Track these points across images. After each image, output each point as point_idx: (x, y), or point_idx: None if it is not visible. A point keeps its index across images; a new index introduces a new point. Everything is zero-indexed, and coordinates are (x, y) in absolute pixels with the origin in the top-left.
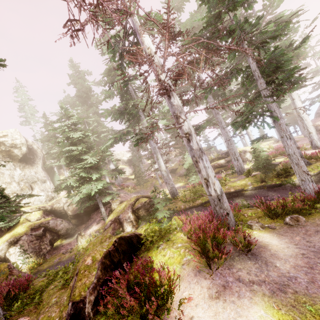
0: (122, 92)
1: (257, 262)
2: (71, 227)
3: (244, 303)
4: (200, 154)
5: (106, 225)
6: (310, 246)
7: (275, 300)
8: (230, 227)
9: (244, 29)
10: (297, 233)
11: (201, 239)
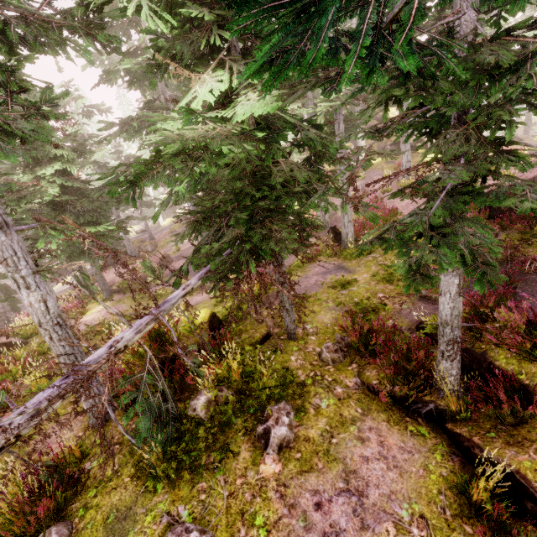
0: None
1: None
2: None
3: None
4: None
5: None
6: None
7: None
8: None
9: None
10: None
11: None
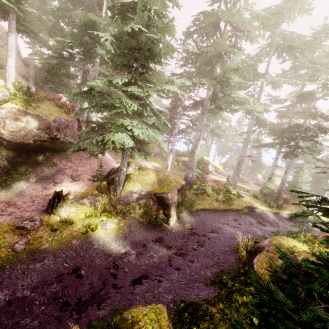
0: (211, 23)
1: None
2: (4, 165)
3: None
4: None
5: (128, 197)
6: None
7: None
8: None
9: None
10: None
11: None
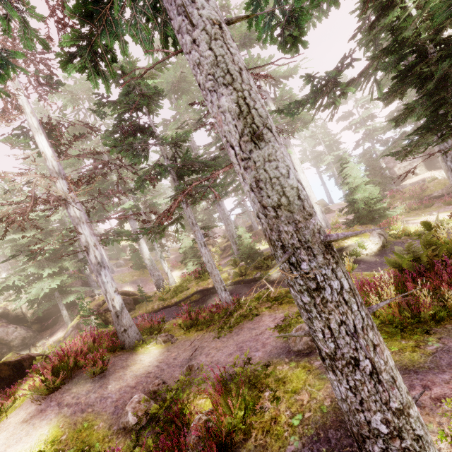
0: (93, 156)
1: (95, 385)
2: (31, 334)
3: (41, 423)
4: (98, 268)
5: (67, 332)
6: (168, 364)
7: (67, 419)
8: (126, 344)
9: (131, 142)
10: (181, 349)
11: (56, 364)
